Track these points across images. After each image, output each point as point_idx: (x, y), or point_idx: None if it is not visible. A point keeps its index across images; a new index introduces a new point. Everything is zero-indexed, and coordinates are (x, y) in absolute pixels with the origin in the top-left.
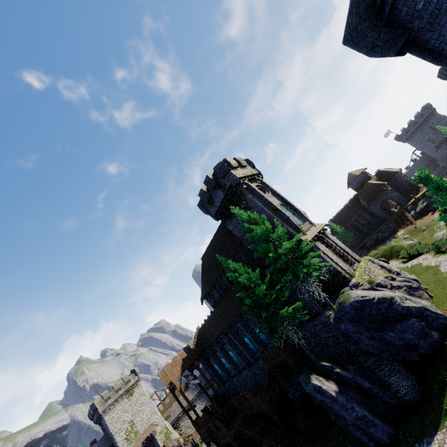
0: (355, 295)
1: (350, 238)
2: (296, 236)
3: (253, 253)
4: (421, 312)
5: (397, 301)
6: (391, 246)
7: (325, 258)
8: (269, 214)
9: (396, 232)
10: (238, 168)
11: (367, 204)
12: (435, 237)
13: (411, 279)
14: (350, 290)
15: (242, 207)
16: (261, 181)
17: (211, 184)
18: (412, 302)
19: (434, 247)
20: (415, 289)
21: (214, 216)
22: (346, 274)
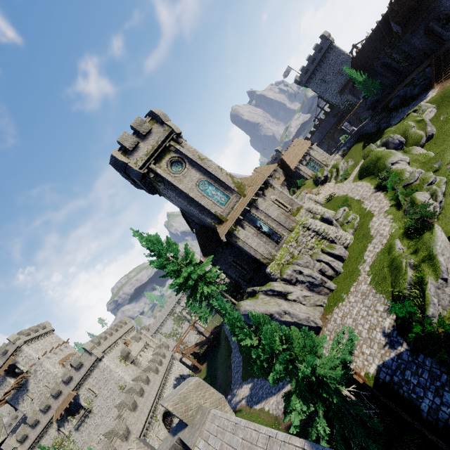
0: (244, 309)
1: (375, 89)
2: (182, 275)
3: (197, 222)
4: (294, 325)
5: (275, 317)
6: (377, 157)
7: (243, 248)
8: (185, 206)
9: (430, 88)
10: (140, 144)
11: (402, 31)
12: (409, 175)
13: (335, 255)
14: (243, 303)
15: (162, 192)
16: (175, 148)
17: (122, 174)
18: (289, 317)
19: (395, 198)
20: (316, 286)
21: (150, 193)
22: (264, 259)
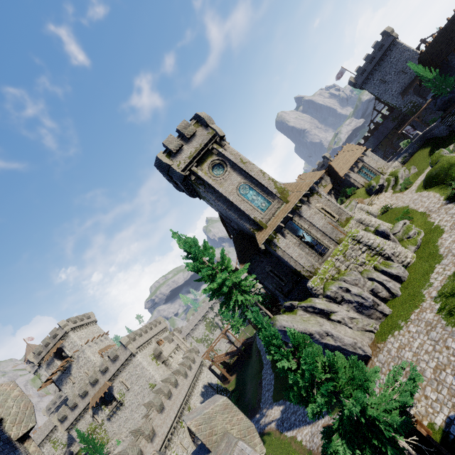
0: (280, 324)
1: (448, 87)
2: (216, 280)
3: (235, 228)
4: (338, 350)
5: (315, 337)
6: (451, 163)
7: (282, 258)
8: (224, 209)
9: None
10: (183, 147)
11: None
12: None
13: (392, 274)
14: (279, 317)
15: (202, 195)
16: (217, 151)
17: (165, 176)
18: (332, 340)
19: None
20: (366, 308)
21: (191, 196)
22: (306, 272)
